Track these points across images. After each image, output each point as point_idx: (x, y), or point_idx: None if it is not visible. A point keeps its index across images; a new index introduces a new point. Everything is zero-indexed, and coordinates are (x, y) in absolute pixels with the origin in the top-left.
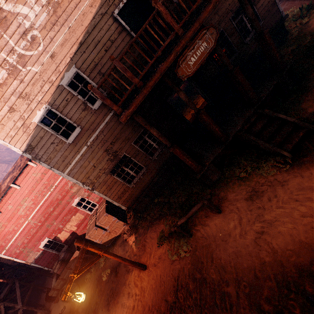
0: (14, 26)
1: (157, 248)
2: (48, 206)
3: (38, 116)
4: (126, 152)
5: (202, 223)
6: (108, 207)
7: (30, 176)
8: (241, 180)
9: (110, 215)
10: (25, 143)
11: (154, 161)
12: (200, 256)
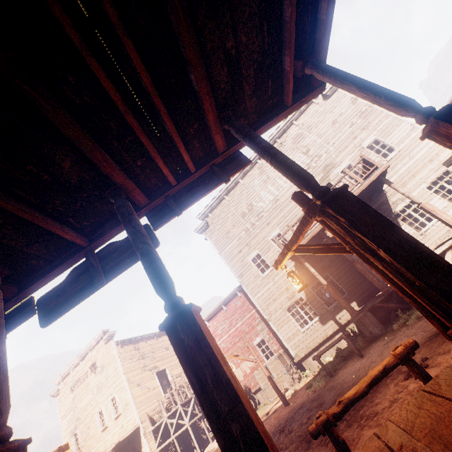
0: (255, 212)
1: (304, 392)
2: (236, 335)
3: (251, 256)
4: (303, 295)
5: (345, 367)
6: (282, 356)
7: (234, 303)
8: (392, 332)
9: (280, 361)
10: (240, 271)
11: (330, 312)
12: (327, 387)
